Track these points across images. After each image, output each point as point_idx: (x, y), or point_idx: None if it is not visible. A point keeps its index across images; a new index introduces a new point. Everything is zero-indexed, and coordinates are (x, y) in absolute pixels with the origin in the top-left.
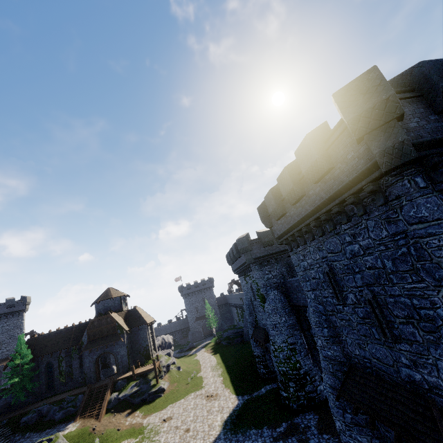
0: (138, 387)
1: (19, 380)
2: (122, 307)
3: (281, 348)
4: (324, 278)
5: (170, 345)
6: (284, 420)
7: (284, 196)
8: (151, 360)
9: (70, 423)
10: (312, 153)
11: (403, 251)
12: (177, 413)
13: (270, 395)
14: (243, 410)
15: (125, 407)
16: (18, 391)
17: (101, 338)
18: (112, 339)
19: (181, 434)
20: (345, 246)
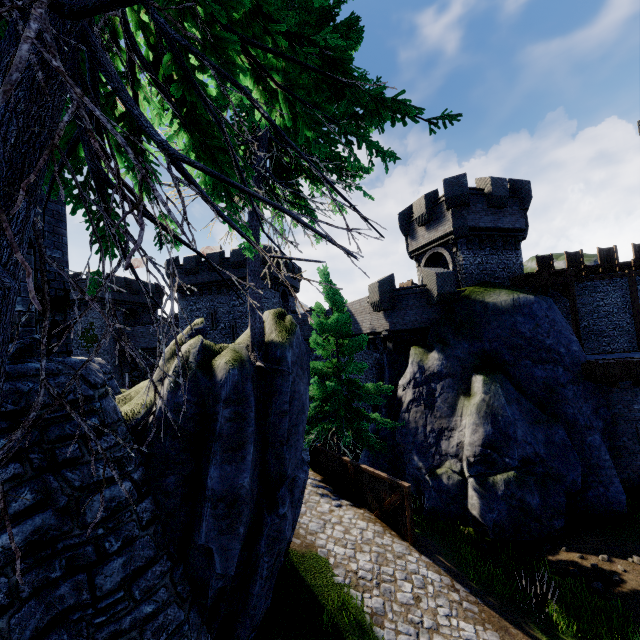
0: None
1: None
2: None
3: None
4: (207, 316)
5: None
6: None
7: (208, 265)
8: None
9: None
10: (242, 257)
11: None
12: None
13: None
14: None
15: None
16: None
17: None
18: None
19: None
20: (231, 301)
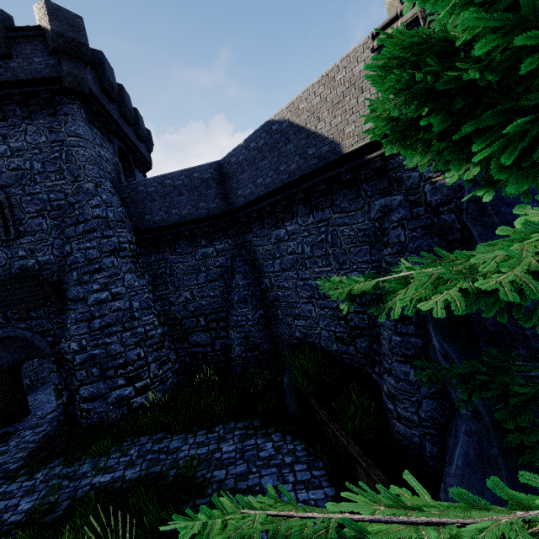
0: None
1: None
2: None
3: None
4: None
5: None
6: None
7: None
8: None
9: None
10: None
11: (56, 156)
12: None
13: None
14: None
15: None
16: None
17: None
18: None
19: None
20: None
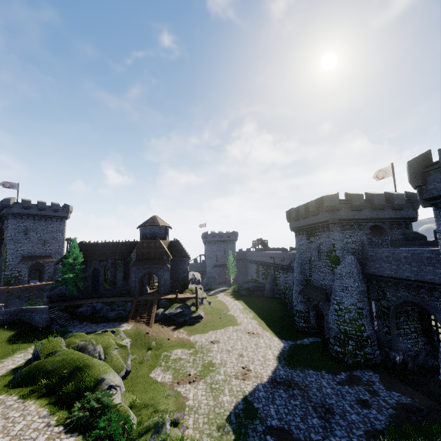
0: (181, 310)
1: (73, 276)
2: (166, 237)
3: (348, 309)
4: None
5: (199, 281)
6: (341, 370)
7: None
8: (187, 290)
9: (124, 323)
10: None
11: None
12: (222, 339)
13: (317, 346)
14: (293, 352)
15: (170, 322)
16: (71, 285)
17: (148, 259)
18: (158, 263)
19: (236, 357)
20: None
